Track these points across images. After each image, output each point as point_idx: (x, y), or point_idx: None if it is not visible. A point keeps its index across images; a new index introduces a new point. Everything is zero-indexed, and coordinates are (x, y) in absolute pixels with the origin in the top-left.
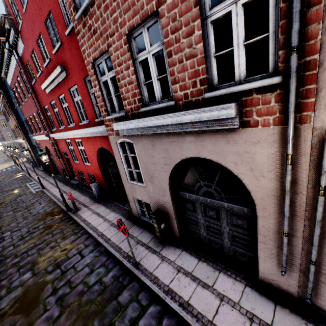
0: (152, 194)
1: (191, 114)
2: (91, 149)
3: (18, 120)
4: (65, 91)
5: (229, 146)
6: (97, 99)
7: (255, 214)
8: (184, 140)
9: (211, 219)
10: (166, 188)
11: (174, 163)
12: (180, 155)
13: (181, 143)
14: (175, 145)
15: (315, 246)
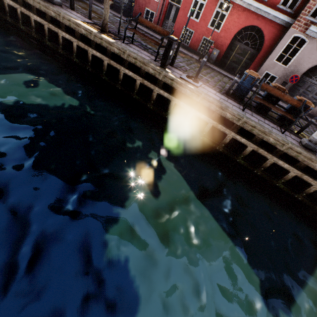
0: (287, 73)
1: None
2: (240, 21)
3: None
4: None
5: None
6: (310, 0)
7: None
8: None
9: (307, 91)
10: (302, 72)
11: None
12: None
13: None
14: None
15: None
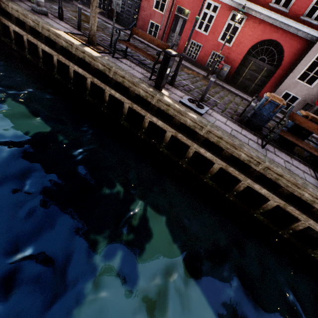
0: (312, 93)
1: None
2: (255, 34)
3: None
4: None
5: None
6: None
7: None
8: None
9: None
10: None
11: None
12: None
13: None
14: None
15: None
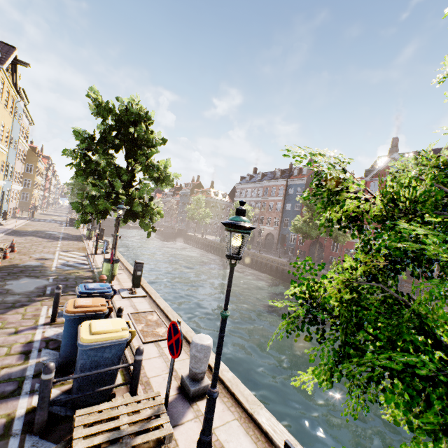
0: None
1: None
2: None
3: (281, 216)
4: None
5: None
6: None
7: None
8: None
9: None
10: None
11: None
12: None
13: None
14: None
15: None
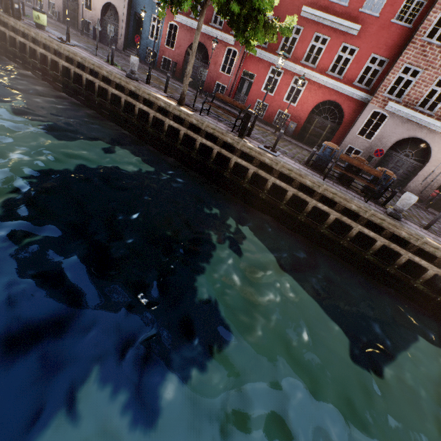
0: (371, 147)
1: (440, 124)
2: (317, 96)
3: None
4: (336, 40)
5: (438, 140)
6: (385, 80)
7: (421, 166)
8: (422, 130)
9: (396, 167)
10: (388, 146)
11: (407, 137)
12: (414, 135)
13: (420, 131)
14: (416, 130)
15: (437, 176)
